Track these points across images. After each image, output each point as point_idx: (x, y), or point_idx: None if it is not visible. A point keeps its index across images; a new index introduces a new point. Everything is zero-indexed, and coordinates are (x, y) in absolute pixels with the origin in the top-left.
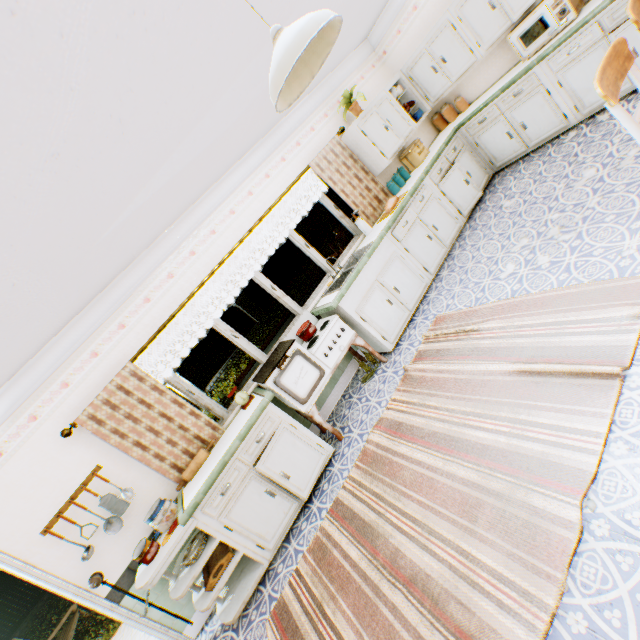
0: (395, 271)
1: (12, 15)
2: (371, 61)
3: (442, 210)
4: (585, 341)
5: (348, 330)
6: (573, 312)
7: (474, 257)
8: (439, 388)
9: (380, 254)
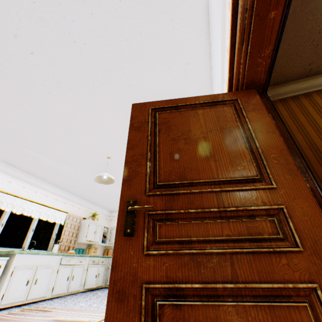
0: (46, 272)
1: (90, 135)
2: (108, 217)
3: (82, 274)
4: (86, 318)
5: (1, 270)
6: (91, 312)
7: (74, 299)
8: (8, 321)
9: (51, 259)
